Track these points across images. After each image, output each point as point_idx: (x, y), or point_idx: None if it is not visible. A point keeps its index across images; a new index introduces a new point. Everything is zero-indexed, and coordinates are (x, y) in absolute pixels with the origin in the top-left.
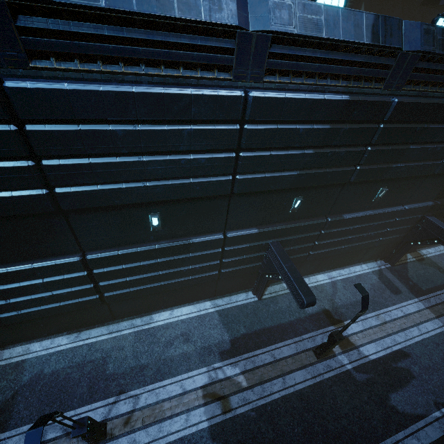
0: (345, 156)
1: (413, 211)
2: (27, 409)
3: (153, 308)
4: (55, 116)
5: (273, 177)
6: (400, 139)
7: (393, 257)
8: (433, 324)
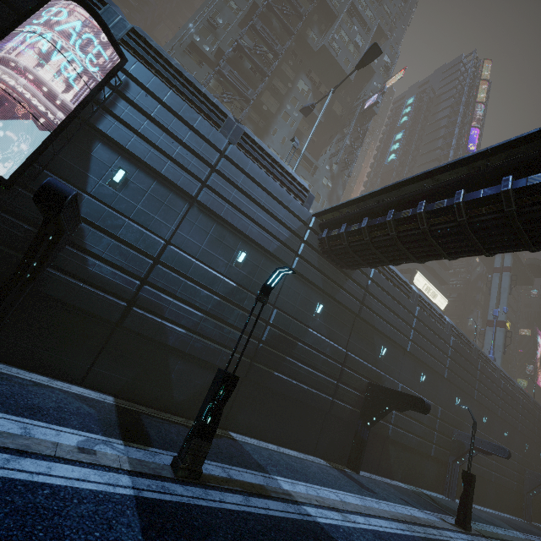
0: (533, 428)
1: None
2: (517, 528)
3: (496, 505)
4: (504, 390)
5: (524, 428)
6: (540, 427)
7: None
8: None
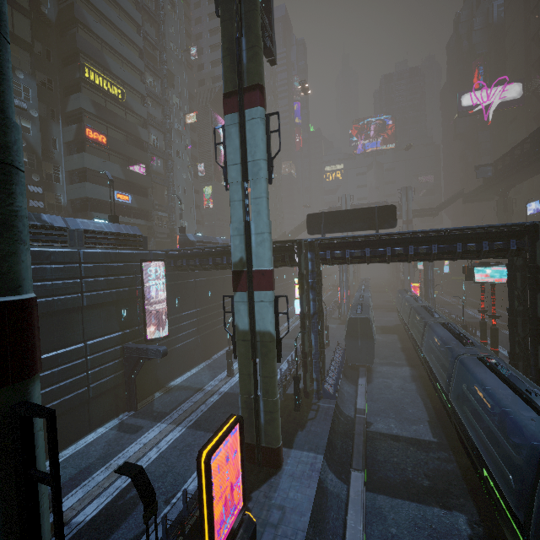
0: None
1: (101, 344)
2: None
3: None
4: None
5: None
6: None
7: (132, 401)
8: (173, 433)
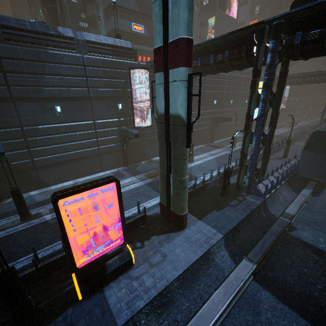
0: None
1: (104, 124)
2: None
3: None
4: None
5: None
6: (29, 69)
7: (125, 161)
8: (136, 184)
